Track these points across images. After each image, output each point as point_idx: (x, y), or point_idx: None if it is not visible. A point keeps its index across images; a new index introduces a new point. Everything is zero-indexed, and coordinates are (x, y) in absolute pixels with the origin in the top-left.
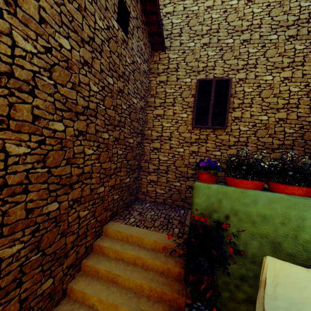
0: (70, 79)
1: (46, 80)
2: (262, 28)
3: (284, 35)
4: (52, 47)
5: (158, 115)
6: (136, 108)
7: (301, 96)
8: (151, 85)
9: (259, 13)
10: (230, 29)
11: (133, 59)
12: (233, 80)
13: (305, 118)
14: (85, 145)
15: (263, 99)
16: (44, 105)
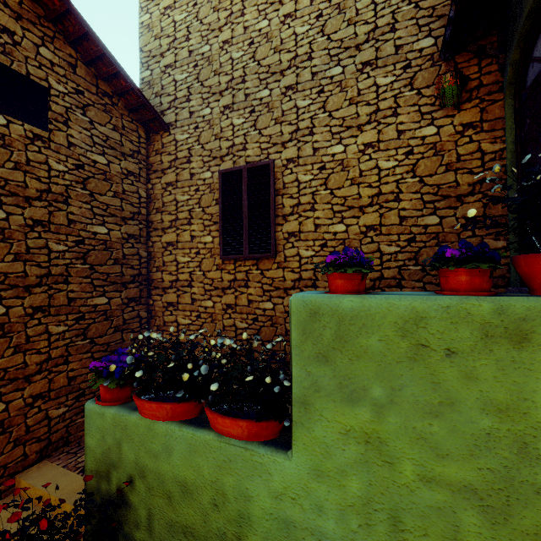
0: None
1: None
2: (314, 60)
3: (353, 64)
4: None
5: (169, 244)
6: (108, 240)
7: (402, 177)
8: (155, 193)
9: (305, 33)
10: (263, 72)
11: (80, 160)
12: (277, 164)
13: (417, 220)
14: None
15: (332, 192)
16: None
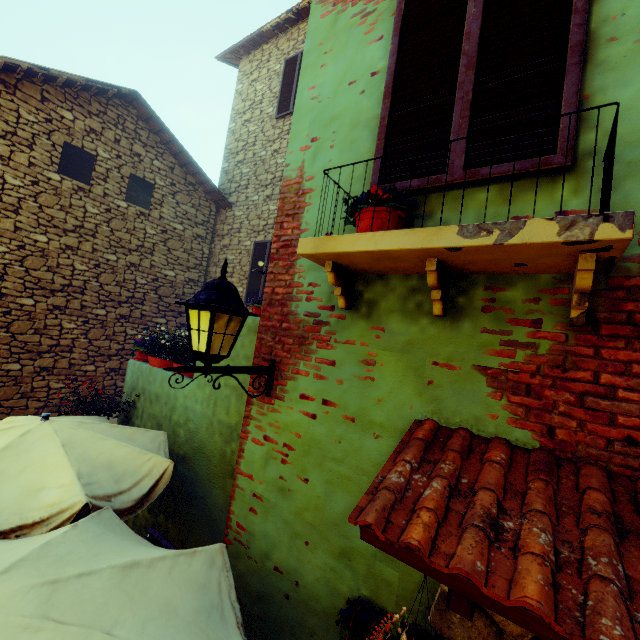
0: (46, 264)
1: (18, 268)
2: None
3: None
4: (27, 244)
5: None
6: (174, 281)
7: None
8: (215, 251)
9: None
10: None
11: (165, 227)
12: None
13: None
14: (63, 319)
15: None
16: (13, 286)
